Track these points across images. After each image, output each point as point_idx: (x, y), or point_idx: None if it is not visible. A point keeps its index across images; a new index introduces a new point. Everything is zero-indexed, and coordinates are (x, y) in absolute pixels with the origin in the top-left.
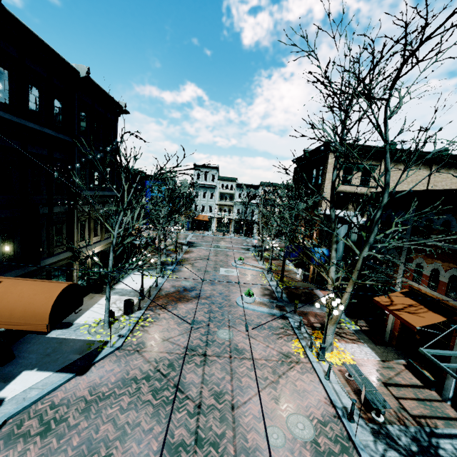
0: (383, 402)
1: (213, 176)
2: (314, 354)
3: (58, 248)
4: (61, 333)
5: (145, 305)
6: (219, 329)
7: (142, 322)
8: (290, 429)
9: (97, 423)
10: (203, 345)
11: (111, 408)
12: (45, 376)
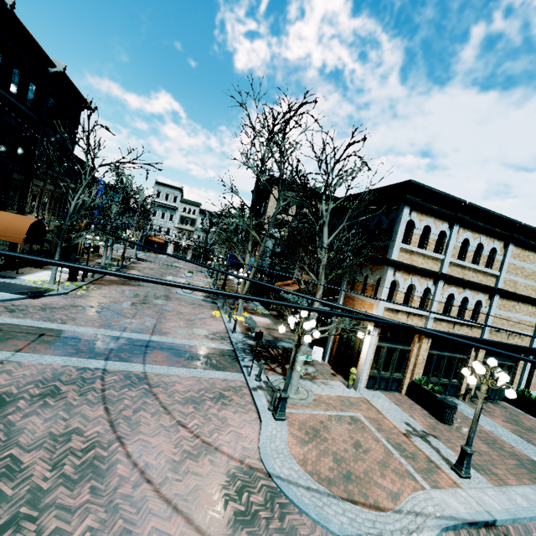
0: (256, 325)
1: (175, 197)
2: (227, 315)
3: (9, 211)
4: (7, 280)
5: (88, 280)
6: (156, 300)
7: (86, 288)
8: (193, 331)
9: (53, 314)
10: (140, 303)
11: (63, 311)
12: (1, 294)
